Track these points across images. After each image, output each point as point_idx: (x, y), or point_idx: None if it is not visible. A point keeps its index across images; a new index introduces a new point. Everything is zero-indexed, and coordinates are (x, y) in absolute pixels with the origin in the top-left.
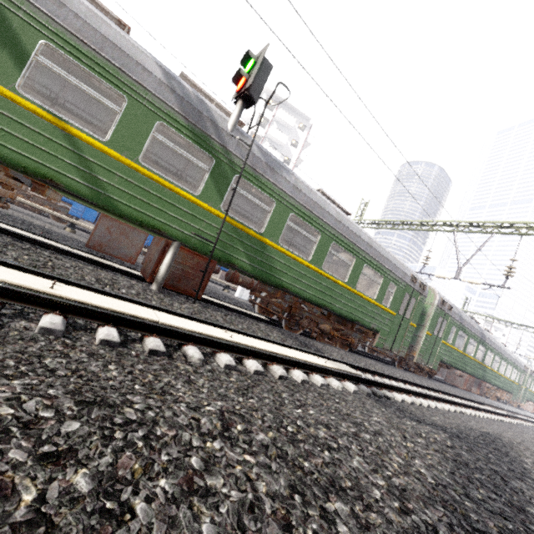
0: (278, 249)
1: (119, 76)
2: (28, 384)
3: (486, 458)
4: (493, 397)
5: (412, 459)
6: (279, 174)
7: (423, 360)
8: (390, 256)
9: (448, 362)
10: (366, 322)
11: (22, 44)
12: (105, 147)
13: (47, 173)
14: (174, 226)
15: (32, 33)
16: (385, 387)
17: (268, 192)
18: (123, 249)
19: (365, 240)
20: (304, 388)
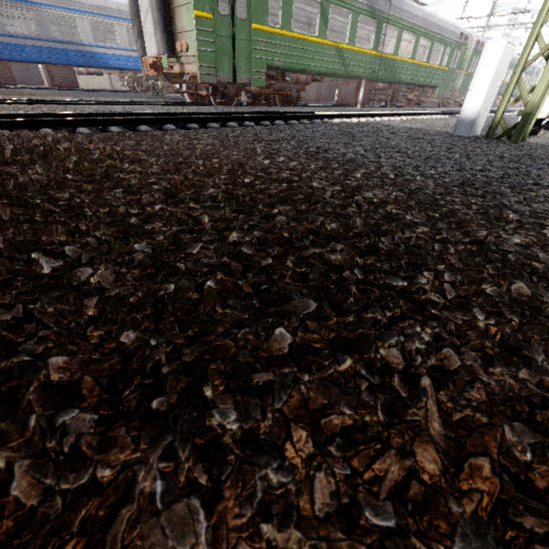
0: (397, 60)
1: (348, 2)
2: None
3: None
4: None
5: None
6: (399, 8)
7: (459, 96)
8: (449, 25)
9: None
10: (432, 83)
11: (326, 14)
12: (347, 46)
13: (335, 72)
14: (365, 72)
15: (328, 5)
16: (453, 114)
17: (395, 25)
18: (310, 95)
19: (436, 24)
20: None
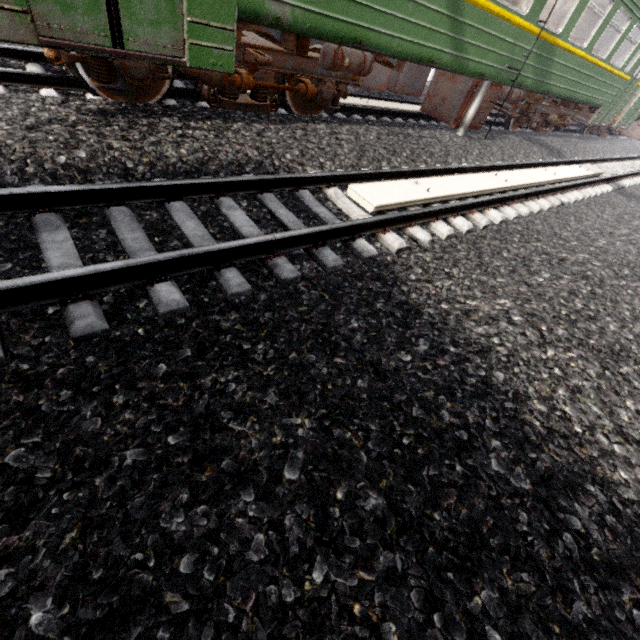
0: (563, 48)
1: None
2: (608, 242)
3: None
4: None
5: None
6: None
7: (622, 123)
8: None
9: None
10: (596, 101)
11: None
12: None
13: (432, 56)
14: (495, 65)
15: None
16: (617, 178)
17: None
18: (377, 76)
19: None
20: (598, 202)
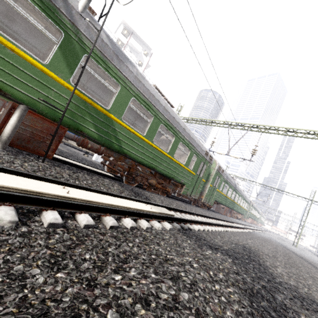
0: (121, 124)
1: None
2: None
3: (255, 274)
4: (235, 217)
5: (224, 310)
6: (124, 64)
7: (206, 201)
8: (195, 138)
9: (218, 201)
10: (178, 179)
11: None
12: None
13: None
14: (20, 89)
15: None
16: (188, 222)
17: (114, 76)
18: None
19: (181, 126)
20: (131, 234)
